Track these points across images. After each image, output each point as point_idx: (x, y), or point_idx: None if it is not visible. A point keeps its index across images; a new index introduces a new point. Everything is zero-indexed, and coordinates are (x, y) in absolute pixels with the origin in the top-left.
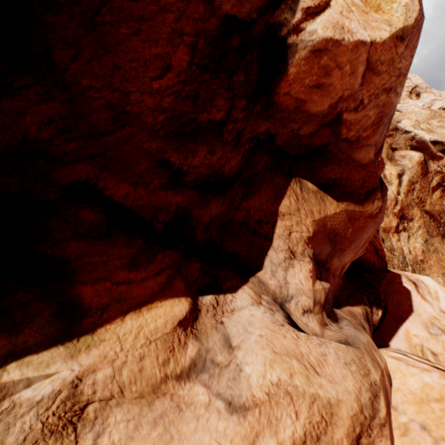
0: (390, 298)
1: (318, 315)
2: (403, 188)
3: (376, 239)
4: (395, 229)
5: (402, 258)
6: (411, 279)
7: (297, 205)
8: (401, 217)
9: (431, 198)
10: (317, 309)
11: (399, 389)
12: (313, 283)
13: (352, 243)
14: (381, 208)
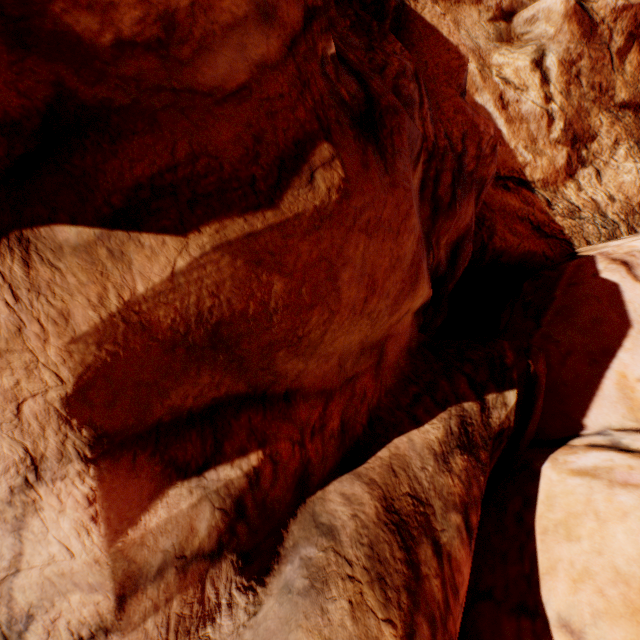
0: (575, 319)
1: (163, 611)
2: (555, 84)
3: (533, 208)
4: (568, 169)
5: (601, 216)
6: (618, 256)
7: (18, 316)
8: (571, 143)
9: (623, 73)
10: (157, 595)
11: (588, 574)
12: (136, 516)
13: (312, 310)
14: (346, 184)
